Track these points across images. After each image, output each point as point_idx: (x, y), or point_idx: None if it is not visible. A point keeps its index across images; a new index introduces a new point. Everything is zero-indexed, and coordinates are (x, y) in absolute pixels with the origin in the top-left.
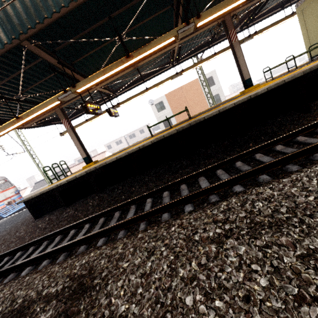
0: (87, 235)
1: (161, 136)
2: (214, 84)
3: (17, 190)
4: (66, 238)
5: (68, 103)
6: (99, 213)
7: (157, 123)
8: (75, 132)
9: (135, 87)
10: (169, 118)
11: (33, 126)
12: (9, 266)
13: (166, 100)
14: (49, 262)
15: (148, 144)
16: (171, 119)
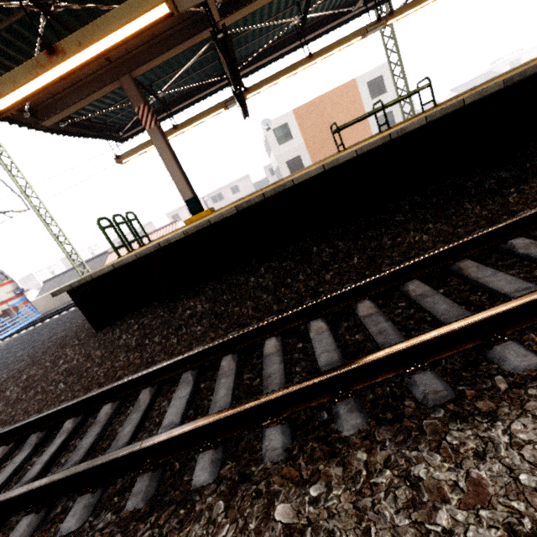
0: (419, 337)
1: (457, 100)
2: (385, 91)
3: (18, 288)
4: (268, 360)
5: (150, 63)
6: (346, 290)
7: (360, 118)
8: (166, 140)
9: (271, 63)
10: (388, 104)
11: (60, 132)
12: (122, 450)
13: (295, 121)
14: (289, 434)
15: (416, 125)
16: (302, 160)
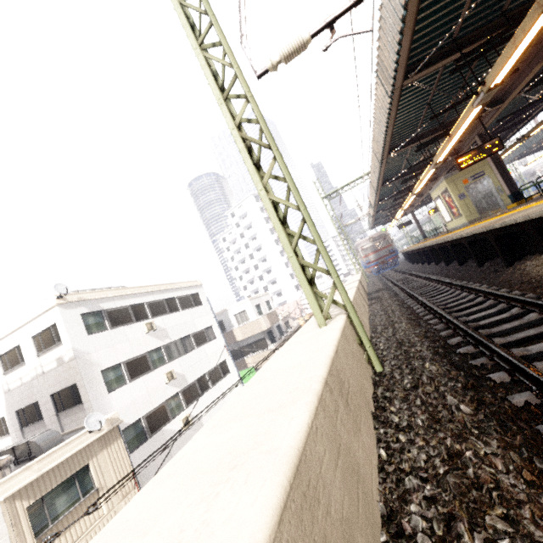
0: None
1: None
2: None
3: None
4: None
5: None
6: None
7: None
8: None
9: None
10: None
11: None
12: None
13: None
14: None
15: None
16: None
